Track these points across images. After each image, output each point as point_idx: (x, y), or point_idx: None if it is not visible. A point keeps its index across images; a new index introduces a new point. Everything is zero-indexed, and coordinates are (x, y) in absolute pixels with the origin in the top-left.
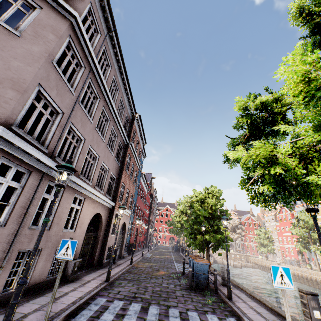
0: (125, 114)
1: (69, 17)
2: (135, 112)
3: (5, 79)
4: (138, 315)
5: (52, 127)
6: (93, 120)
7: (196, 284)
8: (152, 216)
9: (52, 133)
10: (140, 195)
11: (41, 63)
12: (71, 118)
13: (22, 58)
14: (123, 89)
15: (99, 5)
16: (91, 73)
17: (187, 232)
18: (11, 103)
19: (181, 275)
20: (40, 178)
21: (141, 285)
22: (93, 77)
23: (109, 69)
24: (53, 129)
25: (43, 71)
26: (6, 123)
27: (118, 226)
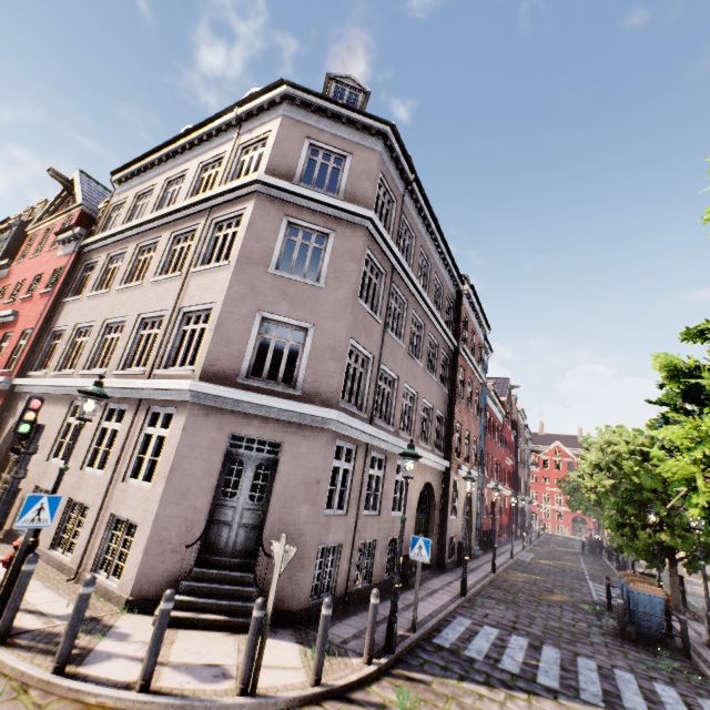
0: (444, 297)
1: (363, 223)
2: (460, 282)
3: (325, 349)
4: (525, 651)
5: (366, 380)
6: (403, 342)
7: (637, 631)
8: (522, 470)
9: (367, 388)
10: (489, 433)
11: (349, 311)
12: (381, 357)
13: (332, 315)
14: (435, 255)
15: (390, 160)
16: (393, 275)
17: (611, 520)
18: (335, 377)
19: (604, 608)
20: (365, 452)
21: (520, 612)
22: (396, 278)
23: (412, 243)
24: (367, 384)
25: (352, 319)
26: (335, 402)
27: (458, 501)
